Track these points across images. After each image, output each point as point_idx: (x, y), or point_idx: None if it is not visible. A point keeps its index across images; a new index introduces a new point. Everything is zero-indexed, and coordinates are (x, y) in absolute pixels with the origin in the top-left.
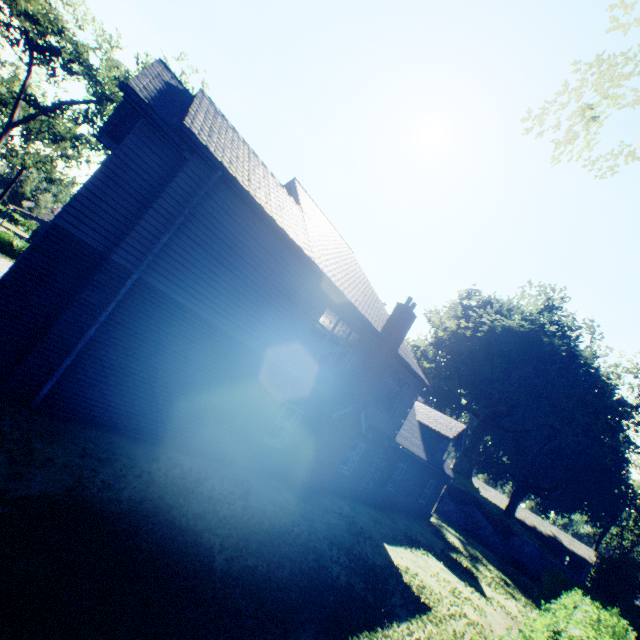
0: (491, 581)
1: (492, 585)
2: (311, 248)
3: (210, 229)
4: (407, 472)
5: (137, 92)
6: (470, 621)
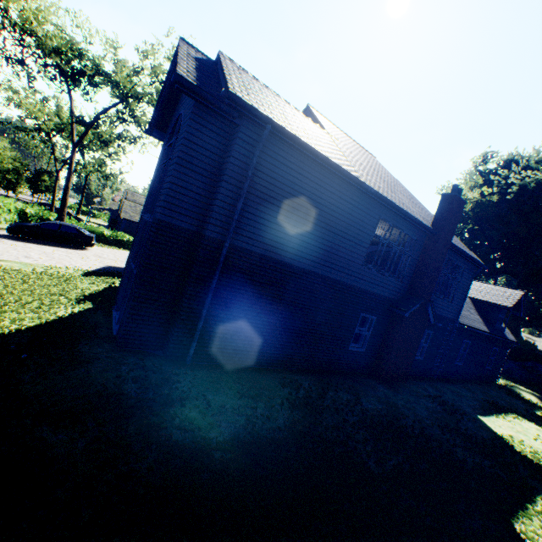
0: None
1: None
2: (353, 168)
3: (270, 183)
4: (472, 346)
5: (186, 78)
6: None
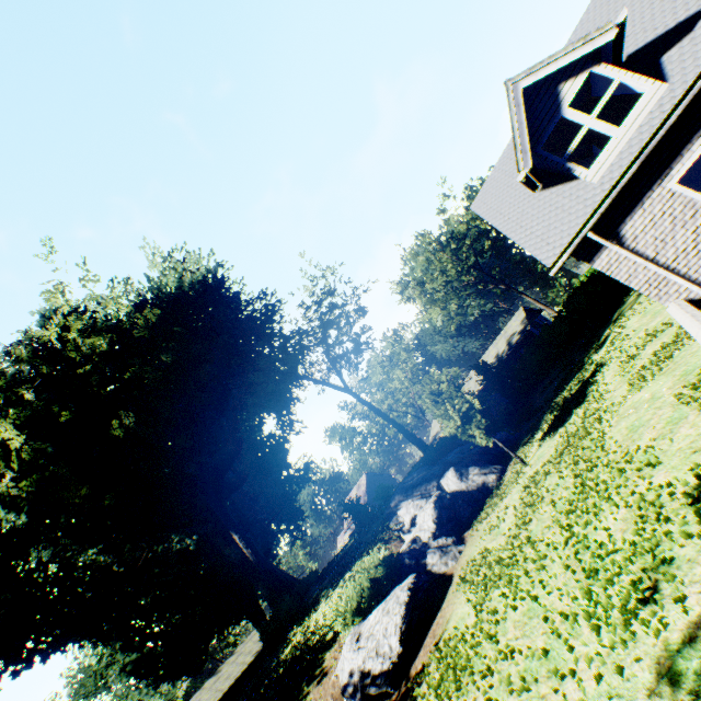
0: None
1: None
2: None
3: None
4: None
5: None
6: None
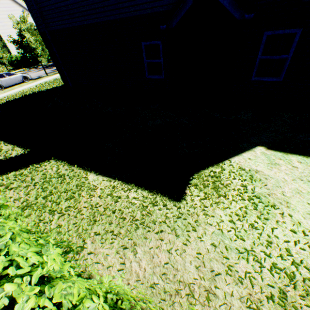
0: None
1: None
2: None
3: None
4: None
5: None
6: (275, 265)
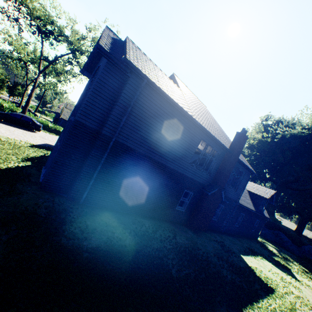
0: (298, 271)
1: (299, 273)
2: (190, 110)
3: (143, 110)
4: (245, 217)
5: (103, 47)
6: (296, 296)
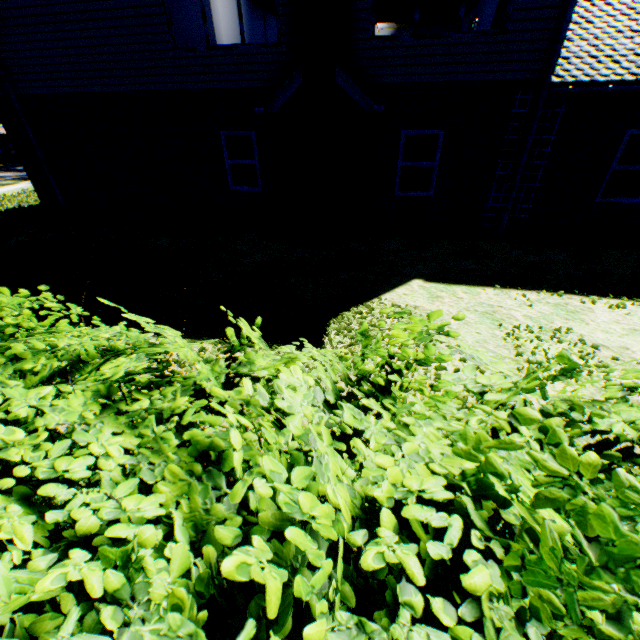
0: None
1: None
2: None
3: None
4: None
5: None
6: None
